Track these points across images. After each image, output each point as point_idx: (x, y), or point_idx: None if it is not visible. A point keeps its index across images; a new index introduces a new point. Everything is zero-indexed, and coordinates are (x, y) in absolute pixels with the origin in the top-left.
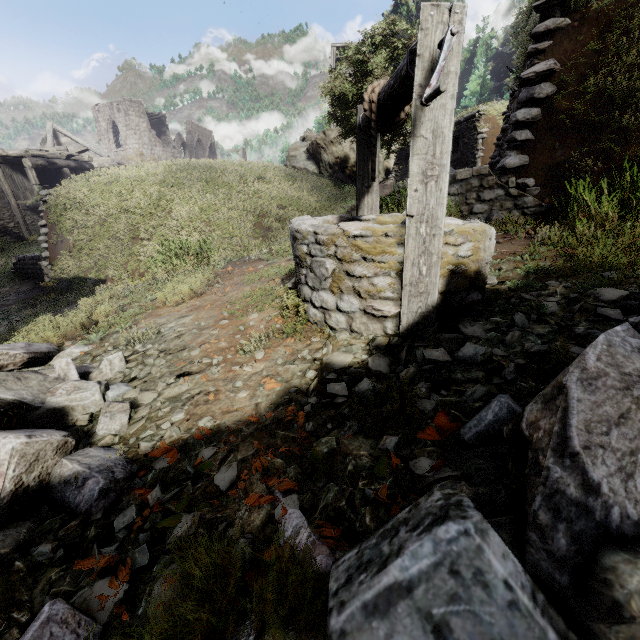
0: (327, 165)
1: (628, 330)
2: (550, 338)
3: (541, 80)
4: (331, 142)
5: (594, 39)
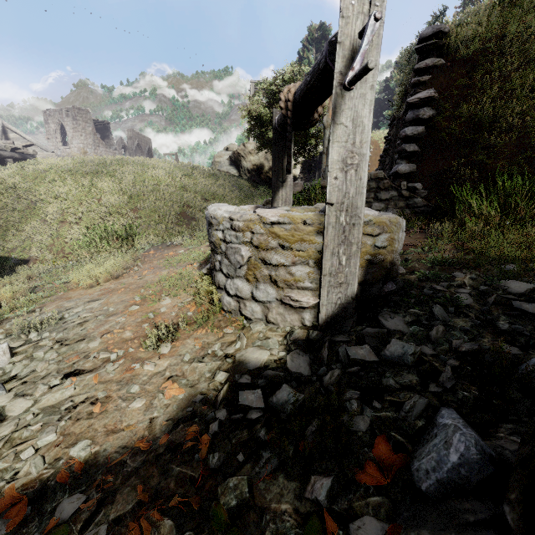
0: (246, 170)
1: None
2: (475, 334)
3: (424, 105)
4: (249, 152)
5: (463, 76)
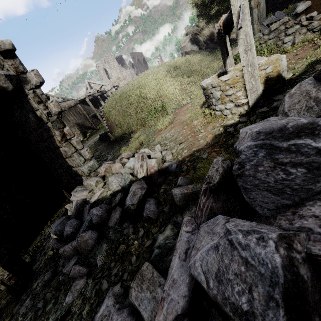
0: (202, 43)
1: (310, 79)
2: None
3: None
4: (202, 29)
5: None
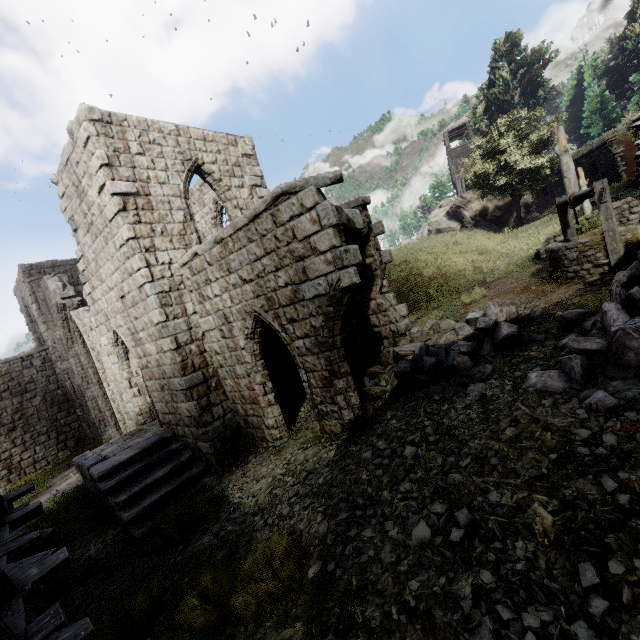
0: (468, 219)
1: None
2: None
3: None
4: (468, 201)
5: None
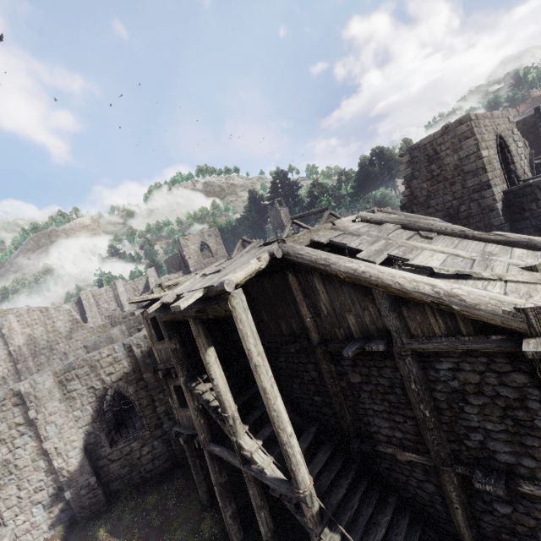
0: None
1: None
2: None
3: None
4: None
5: None
